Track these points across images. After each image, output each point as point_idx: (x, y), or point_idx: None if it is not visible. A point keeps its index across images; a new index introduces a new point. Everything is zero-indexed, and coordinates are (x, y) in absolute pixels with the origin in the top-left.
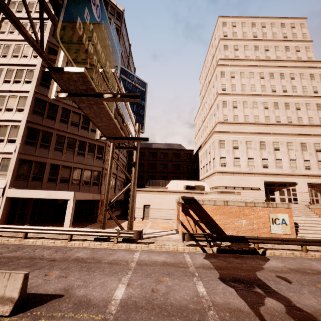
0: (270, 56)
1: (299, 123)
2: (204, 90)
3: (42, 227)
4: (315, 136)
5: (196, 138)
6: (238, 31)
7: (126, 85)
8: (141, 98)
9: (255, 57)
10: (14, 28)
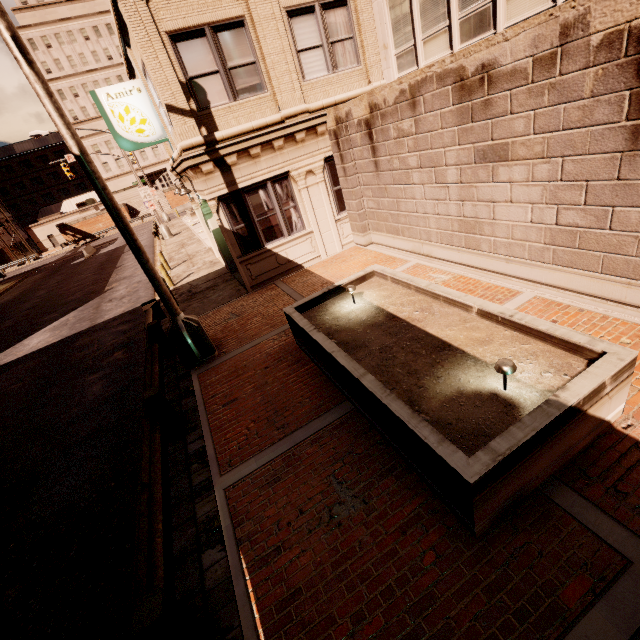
0: None
1: None
2: None
3: None
4: None
5: None
6: None
7: None
8: None
9: None
10: None
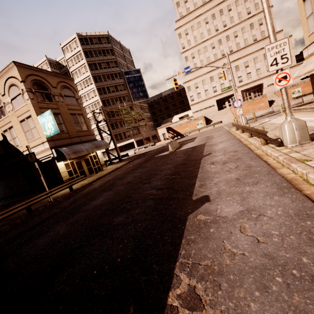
0: None
1: (238, 48)
2: None
3: (131, 149)
4: (244, 57)
5: None
6: None
7: (130, 80)
8: (140, 80)
9: (201, 1)
10: (81, 86)
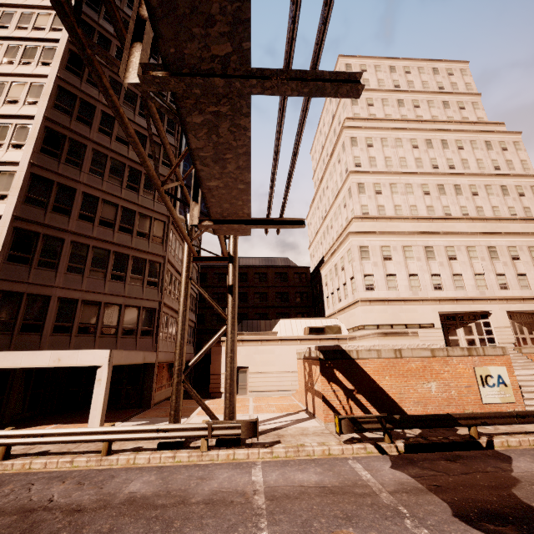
0: (423, 116)
1: (479, 215)
2: (321, 169)
3: (44, 431)
4: (508, 235)
5: (311, 246)
6: (370, 77)
7: None
8: None
9: (400, 117)
10: None
